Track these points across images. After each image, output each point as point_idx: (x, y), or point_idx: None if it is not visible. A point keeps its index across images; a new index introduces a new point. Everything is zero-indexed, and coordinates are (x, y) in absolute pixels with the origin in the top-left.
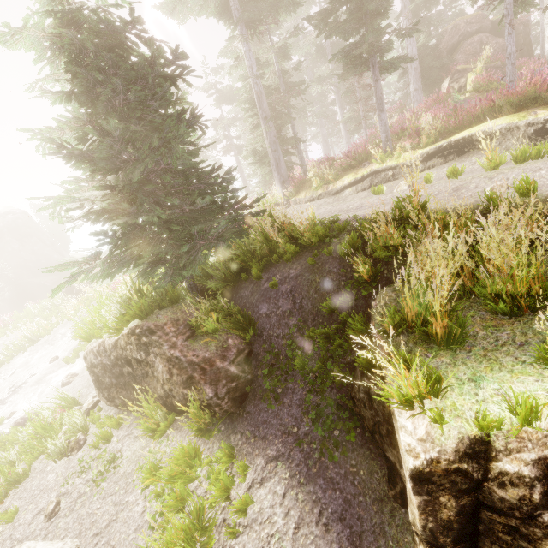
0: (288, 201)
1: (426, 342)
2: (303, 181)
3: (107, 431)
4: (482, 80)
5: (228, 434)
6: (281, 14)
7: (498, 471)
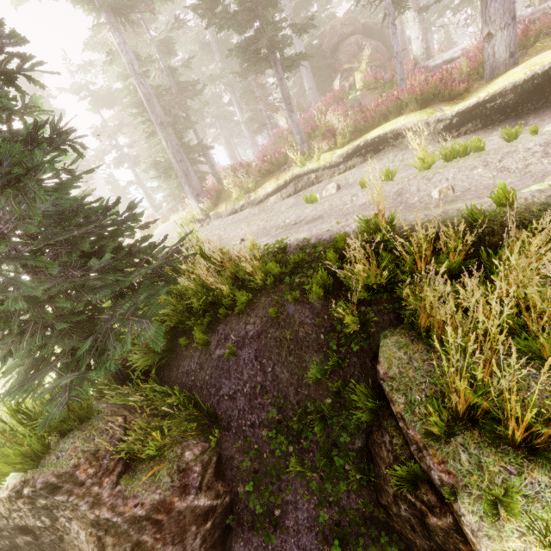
0: (208, 216)
1: (493, 442)
2: (219, 191)
3: None
4: (370, 78)
5: None
6: (155, 2)
7: None
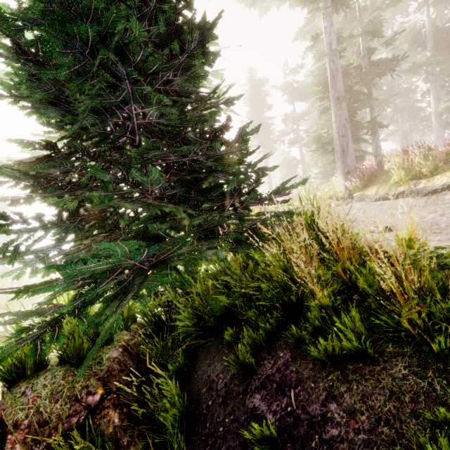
0: (351, 196)
1: None
2: (375, 173)
3: None
4: None
5: None
6: None
7: None
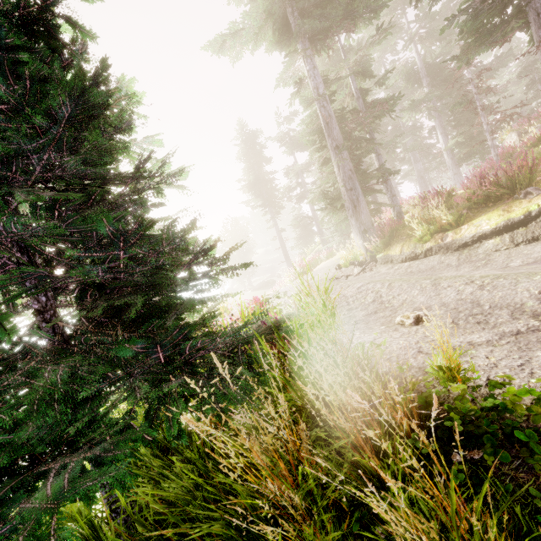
0: (373, 259)
1: None
2: (396, 227)
3: None
4: None
5: None
6: (358, 26)
7: None
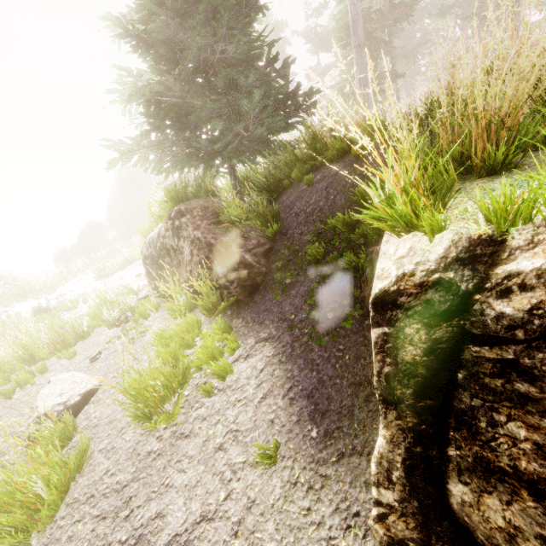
0: None
1: (461, 178)
2: None
3: (145, 309)
4: None
5: (231, 318)
6: None
7: (505, 275)
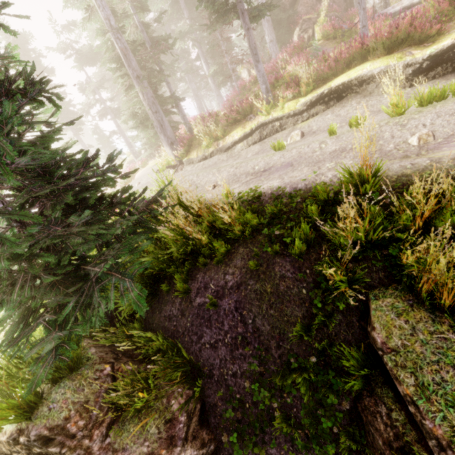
0: (181, 162)
1: None
2: (190, 139)
3: None
4: (329, 28)
5: None
6: None
7: None
